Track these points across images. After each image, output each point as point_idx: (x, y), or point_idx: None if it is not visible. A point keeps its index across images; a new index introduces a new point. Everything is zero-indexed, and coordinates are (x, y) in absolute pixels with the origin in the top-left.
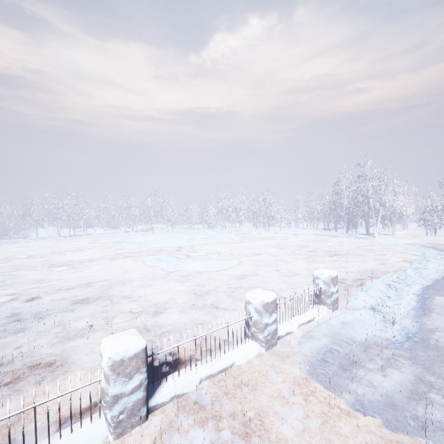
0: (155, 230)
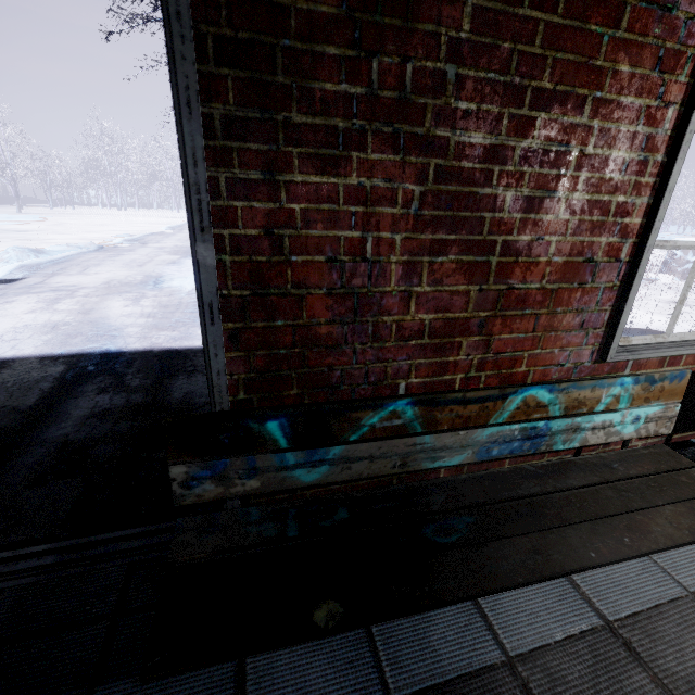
0: None
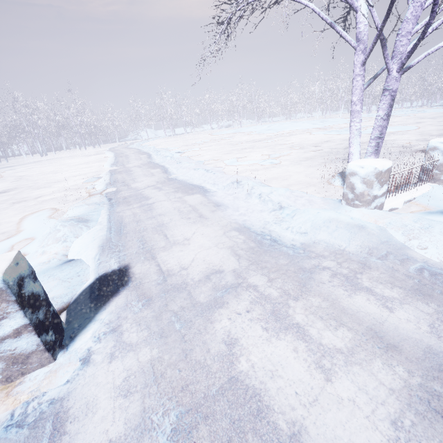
0: (235, 126)
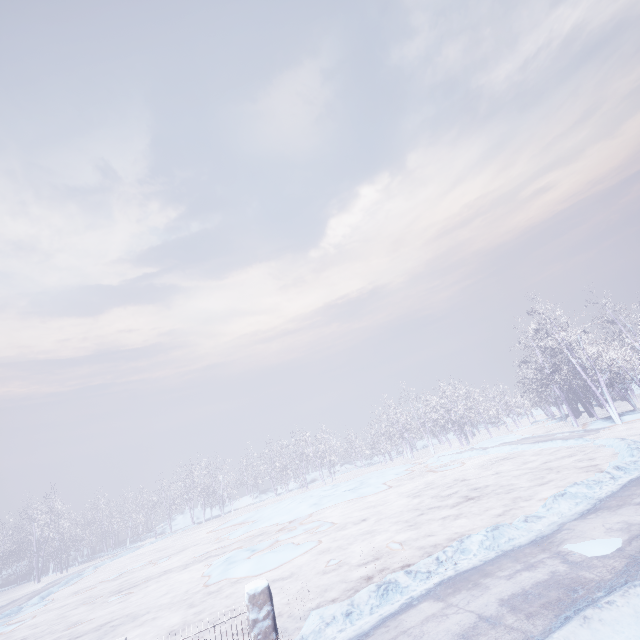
0: (316, 482)
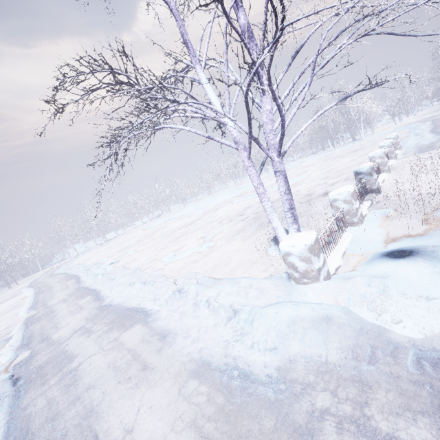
0: (165, 213)
